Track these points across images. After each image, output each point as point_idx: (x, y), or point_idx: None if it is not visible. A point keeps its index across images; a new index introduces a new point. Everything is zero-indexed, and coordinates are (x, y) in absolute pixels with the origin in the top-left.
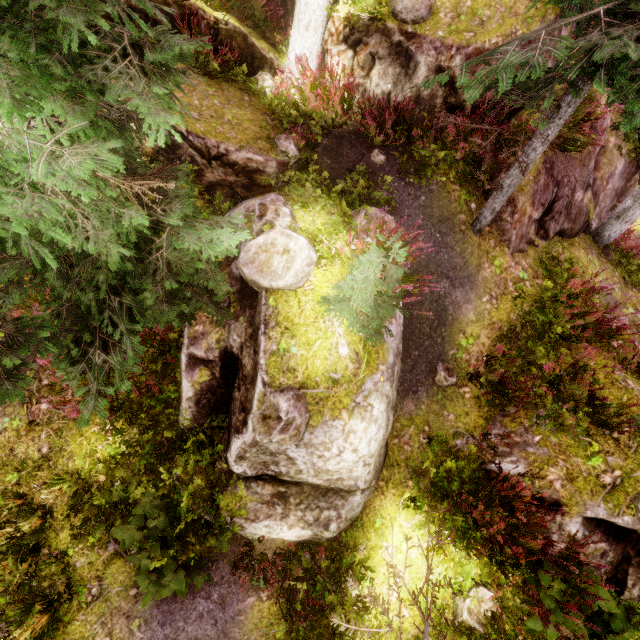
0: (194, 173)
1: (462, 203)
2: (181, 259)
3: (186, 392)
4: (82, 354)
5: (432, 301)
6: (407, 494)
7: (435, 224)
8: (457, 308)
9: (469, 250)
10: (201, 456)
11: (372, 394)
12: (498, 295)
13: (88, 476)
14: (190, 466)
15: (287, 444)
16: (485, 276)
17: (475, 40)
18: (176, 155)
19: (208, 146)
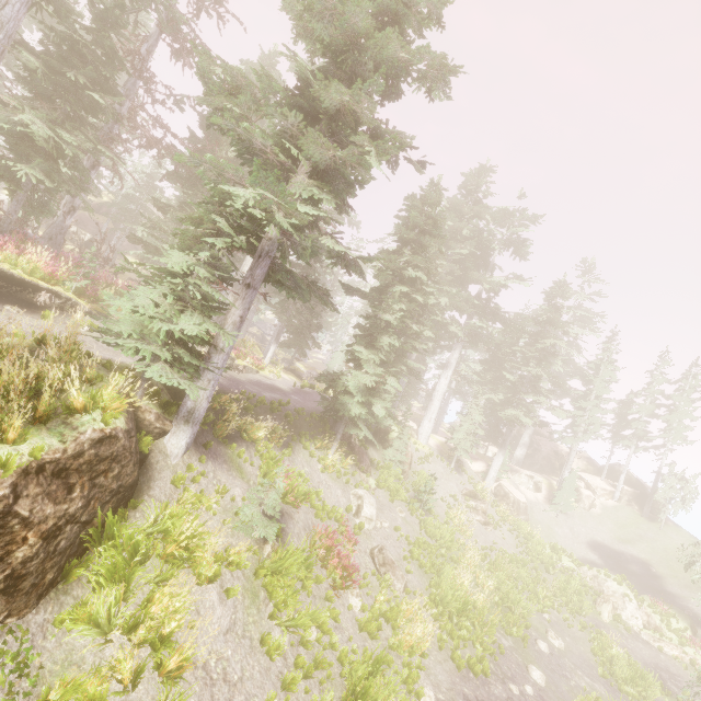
0: None
1: None
2: None
3: None
4: None
5: None
6: None
7: None
8: None
9: None
10: None
11: None
12: None
13: None
14: None
15: None
16: None
17: None
18: None
19: None
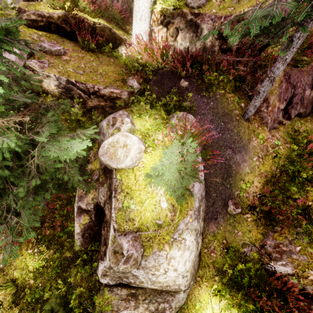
0: (81, 103)
1: (235, 104)
2: (45, 163)
3: (76, 229)
4: (4, 218)
5: (222, 162)
6: (215, 286)
7: (220, 117)
8: (238, 166)
9: (242, 131)
10: (84, 270)
11: (184, 231)
12: (263, 156)
13: (24, 280)
14: (78, 276)
15: (129, 270)
16: (253, 145)
17: (235, 11)
18: (71, 94)
19: (88, 88)
